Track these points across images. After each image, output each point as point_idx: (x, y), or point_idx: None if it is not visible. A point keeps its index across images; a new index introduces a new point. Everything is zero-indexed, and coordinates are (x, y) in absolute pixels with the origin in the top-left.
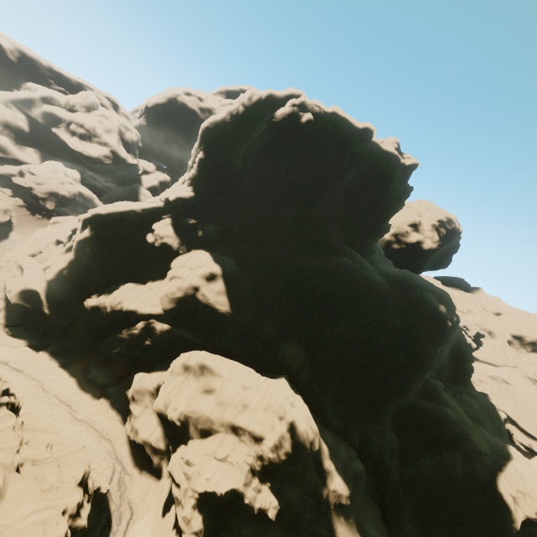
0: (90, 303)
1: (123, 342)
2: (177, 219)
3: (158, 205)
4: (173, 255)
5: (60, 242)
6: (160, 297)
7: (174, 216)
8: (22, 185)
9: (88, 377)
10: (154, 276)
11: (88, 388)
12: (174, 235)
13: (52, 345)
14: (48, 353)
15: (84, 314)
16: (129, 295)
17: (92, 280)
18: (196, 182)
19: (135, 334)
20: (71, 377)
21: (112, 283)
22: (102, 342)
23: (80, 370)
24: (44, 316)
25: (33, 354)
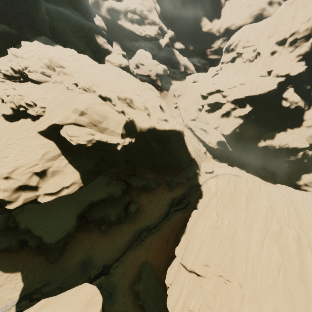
0: (262, 145)
1: (290, 162)
2: (295, 87)
3: (281, 80)
4: (300, 111)
5: (200, 109)
6: (305, 138)
7: (294, 85)
8: (143, 74)
9: (262, 176)
10: (288, 125)
11: (266, 180)
12: (300, 99)
13: (236, 163)
14: (237, 167)
15: (256, 149)
16: (289, 139)
17: (253, 132)
18: (307, 57)
19: (298, 158)
20: (255, 176)
21: (261, 131)
22: (269, 161)
23: (254, 172)
24: (228, 152)
25: (234, 169)
